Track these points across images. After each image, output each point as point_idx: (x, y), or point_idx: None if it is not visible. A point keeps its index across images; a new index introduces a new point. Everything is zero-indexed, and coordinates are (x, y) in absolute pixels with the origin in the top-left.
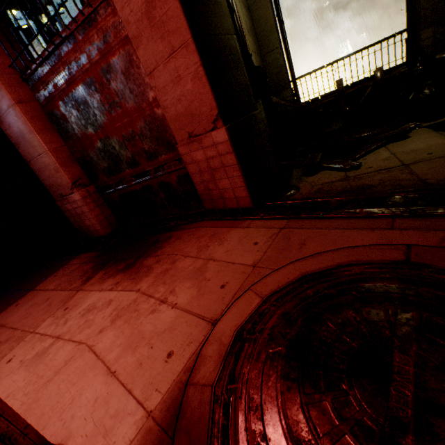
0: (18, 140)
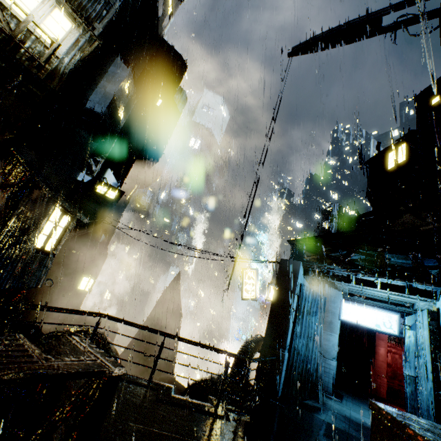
0: (378, 352)
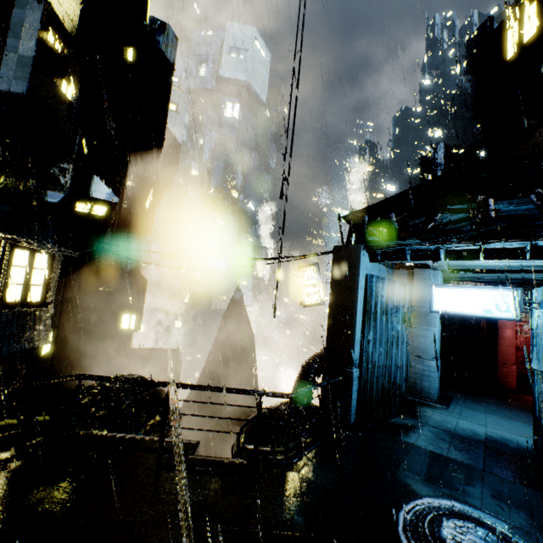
0: (502, 336)
